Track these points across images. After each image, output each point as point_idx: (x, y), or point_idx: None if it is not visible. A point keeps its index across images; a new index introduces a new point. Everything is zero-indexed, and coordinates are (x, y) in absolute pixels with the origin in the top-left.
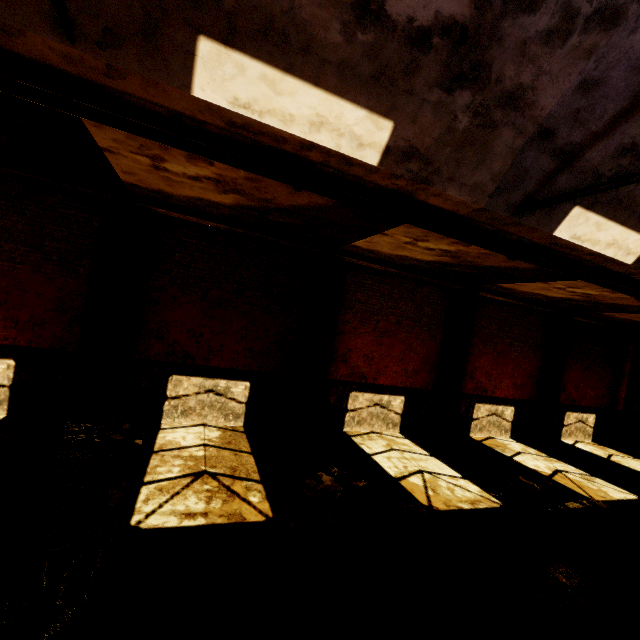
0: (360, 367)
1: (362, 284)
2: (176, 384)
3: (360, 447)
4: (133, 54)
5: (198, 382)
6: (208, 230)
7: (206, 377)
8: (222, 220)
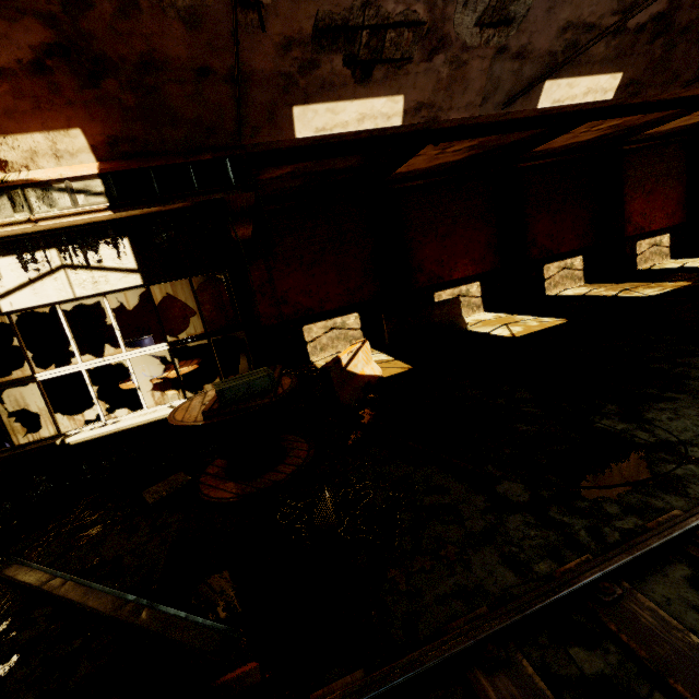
0: (639, 223)
1: (629, 163)
2: (547, 270)
3: (666, 268)
4: (698, 82)
5: (557, 265)
6: (541, 167)
7: (560, 261)
8: (555, 155)
